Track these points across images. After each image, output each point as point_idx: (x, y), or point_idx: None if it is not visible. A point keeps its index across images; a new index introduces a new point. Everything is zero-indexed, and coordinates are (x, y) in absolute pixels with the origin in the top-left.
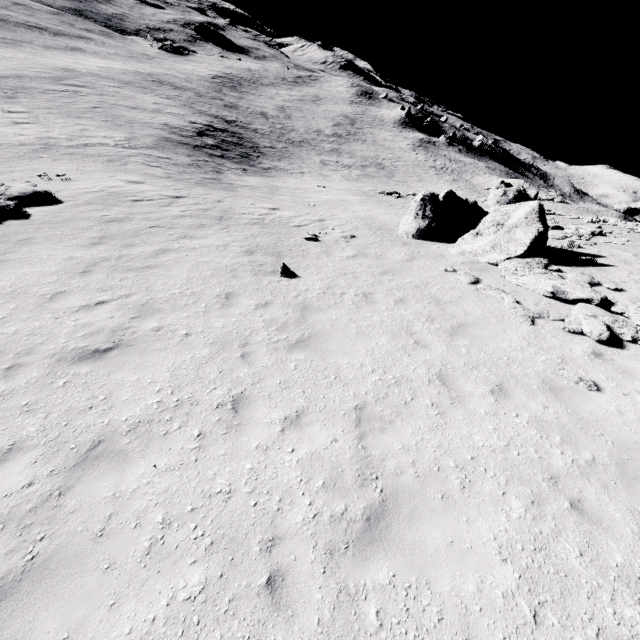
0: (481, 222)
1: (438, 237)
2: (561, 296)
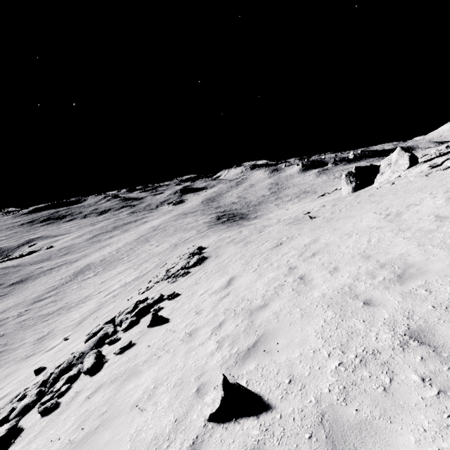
0: (380, 169)
1: (364, 186)
2: (434, 165)
